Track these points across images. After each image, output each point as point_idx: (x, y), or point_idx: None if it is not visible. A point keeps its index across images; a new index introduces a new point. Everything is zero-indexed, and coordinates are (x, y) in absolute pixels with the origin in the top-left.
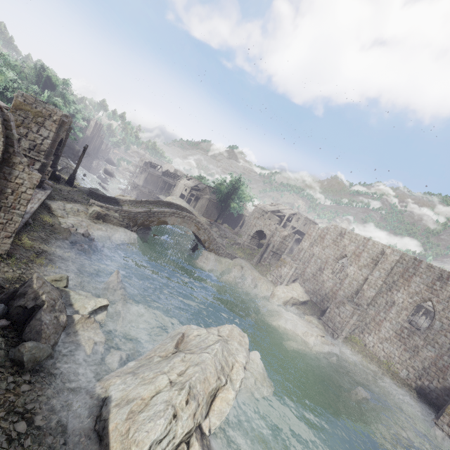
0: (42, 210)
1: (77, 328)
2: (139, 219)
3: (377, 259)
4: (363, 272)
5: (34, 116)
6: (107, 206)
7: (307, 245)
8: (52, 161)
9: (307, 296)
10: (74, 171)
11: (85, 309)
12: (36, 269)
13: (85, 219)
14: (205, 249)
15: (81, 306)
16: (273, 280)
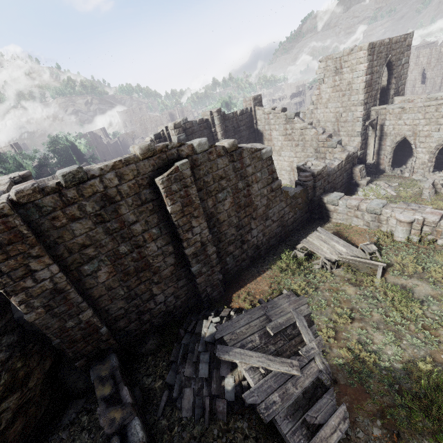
0: None
1: None
2: None
3: (439, 58)
4: (434, 71)
5: None
6: None
7: None
8: None
9: None
10: None
11: None
12: None
13: None
14: None
15: None
16: None
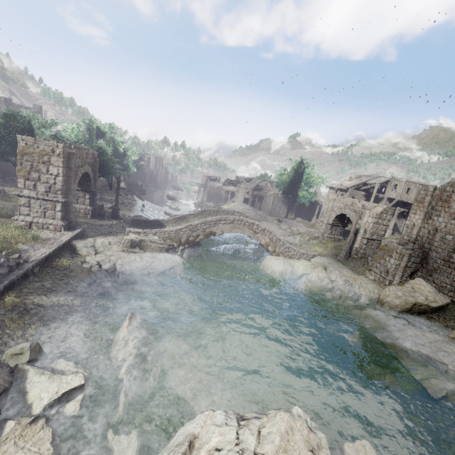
0: (64, 253)
1: (2, 451)
2: (182, 237)
3: None
4: None
5: (39, 157)
6: (144, 231)
7: (421, 218)
8: (89, 199)
9: (443, 297)
10: (116, 204)
11: (40, 402)
12: (7, 337)
13: (116, 252)
14: (271, 254)
15: (36, 397)
16: (376, 278)
